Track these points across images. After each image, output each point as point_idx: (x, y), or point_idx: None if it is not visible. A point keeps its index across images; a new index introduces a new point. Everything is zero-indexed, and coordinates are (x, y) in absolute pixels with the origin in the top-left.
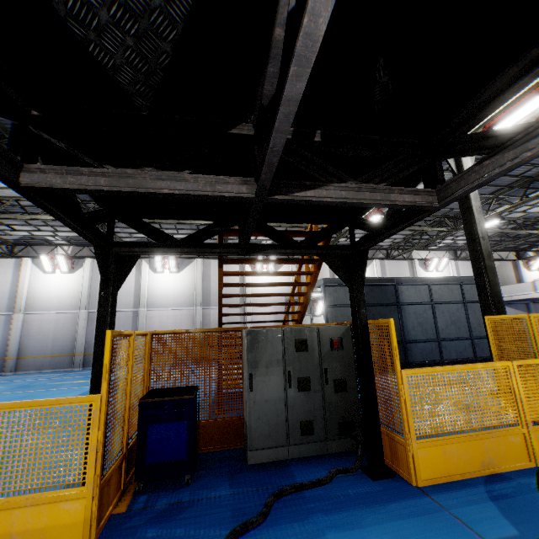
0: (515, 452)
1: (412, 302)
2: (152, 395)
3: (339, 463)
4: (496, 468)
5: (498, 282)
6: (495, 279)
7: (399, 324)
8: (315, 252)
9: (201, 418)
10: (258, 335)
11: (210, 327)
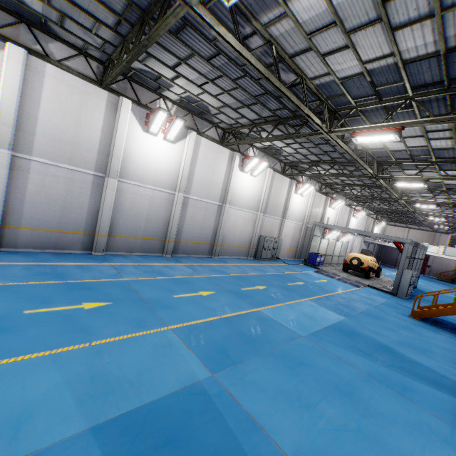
0: None
1: (416, 258)
2: None
3: None
4: None
5: None
6: None
7: (411, 269)
8: None
9: None
10: None
11: (262, 231)
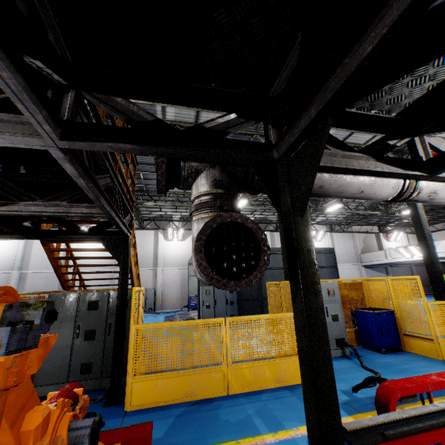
0: (215, 384)
1: (270, 267)
2: None
3: (98, 395)
4: (195, 396)
5: None
6: None
7: (258, 285)
8: (99, 237)
9: None
10: (58, 298)
11: None
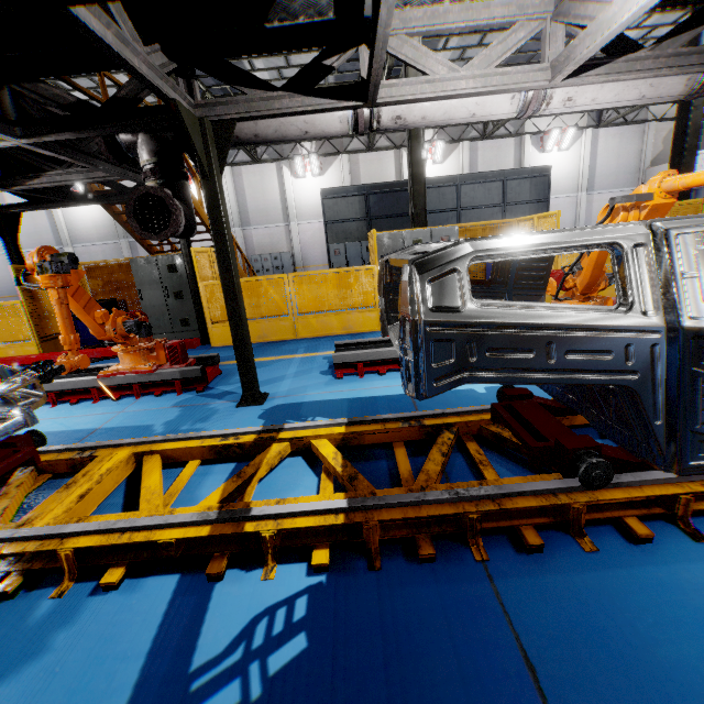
0: (284, 331)
1: (431, 211)
2: None
3: None
4: (267, 339)
5: (424, 192)
6: (421, 188)
7: None
8: None
9: None
10: (139, 263)
11: (254, 250)
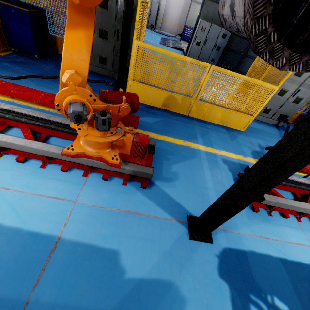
0: (182, 107)
1: None
2: (7, 1)
3: (111, 81)
4: (168, 108)
5: None
6: None
7: None
8: None
9: (57, 35)
10: None
11: None
